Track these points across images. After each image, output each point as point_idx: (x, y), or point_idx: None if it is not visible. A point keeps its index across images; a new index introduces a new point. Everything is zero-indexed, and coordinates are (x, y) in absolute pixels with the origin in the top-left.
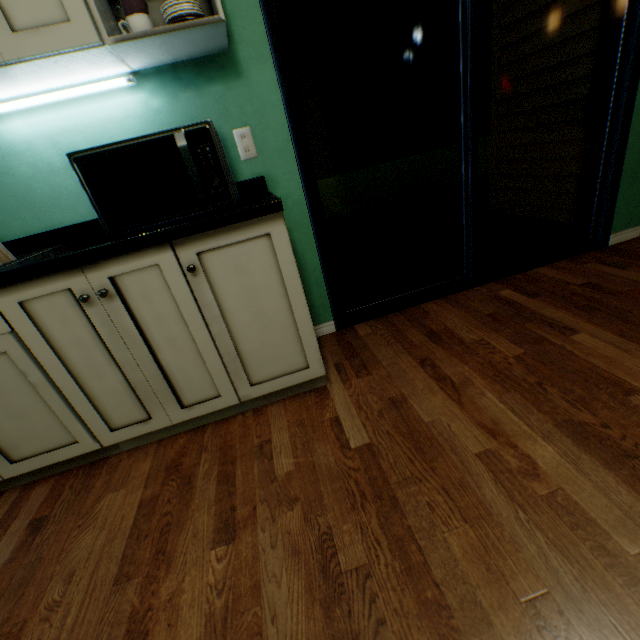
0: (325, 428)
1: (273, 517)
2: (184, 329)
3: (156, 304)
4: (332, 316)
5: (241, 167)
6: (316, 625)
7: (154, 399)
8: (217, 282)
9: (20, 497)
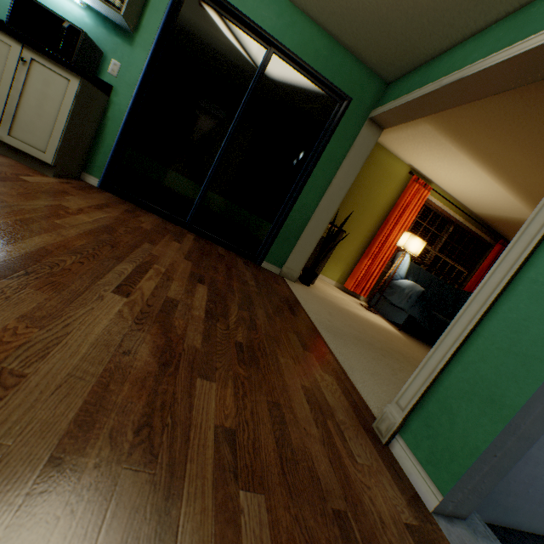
0: (21, 172)
1: None
2: None
3: None
4: (101, 177)
5: (106, 75)
6: None
7: None
8: (32, 77)
9: None
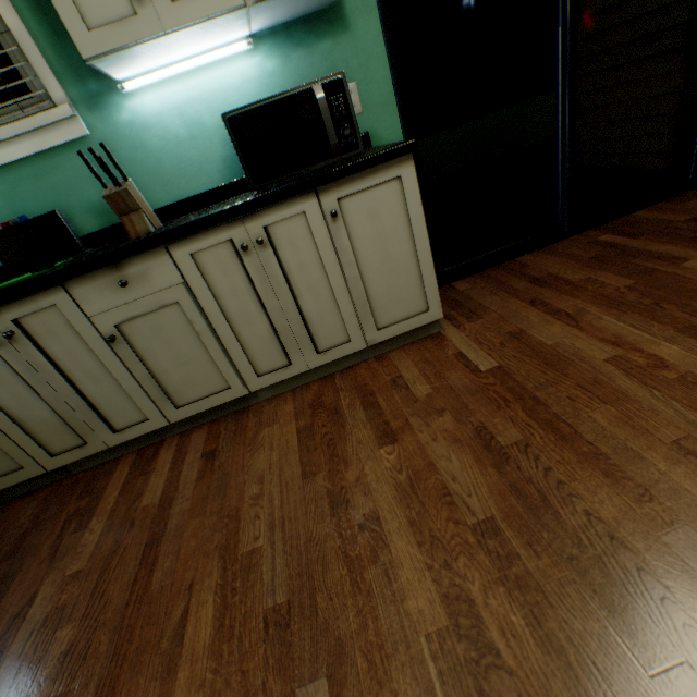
0: (451, 361)
1: (426, 423)
2: (322, 276)
3: (300, 252)
4: None
5: None
6: (492, 478)
7: (294, 345)
8: (352, 228)
9: (182, 441)
